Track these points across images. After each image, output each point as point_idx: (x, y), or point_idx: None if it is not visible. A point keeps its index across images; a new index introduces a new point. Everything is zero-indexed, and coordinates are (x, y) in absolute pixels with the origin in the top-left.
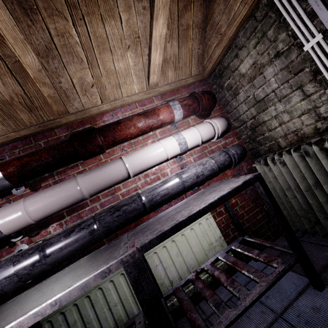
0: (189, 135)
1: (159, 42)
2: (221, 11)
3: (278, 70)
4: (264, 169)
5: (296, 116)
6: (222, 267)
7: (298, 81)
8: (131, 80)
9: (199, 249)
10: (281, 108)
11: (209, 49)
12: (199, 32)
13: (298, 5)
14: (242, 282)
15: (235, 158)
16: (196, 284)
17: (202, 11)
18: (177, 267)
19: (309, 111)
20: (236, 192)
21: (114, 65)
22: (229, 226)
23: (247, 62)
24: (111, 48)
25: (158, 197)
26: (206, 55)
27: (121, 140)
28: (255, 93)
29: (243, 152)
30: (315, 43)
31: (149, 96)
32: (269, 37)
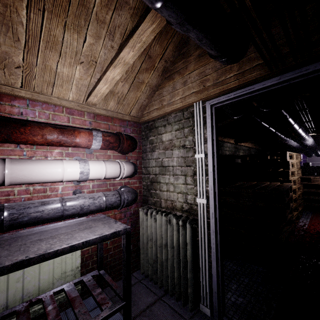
0: (96, 168)
1: (110, 80)
2: (169, 91)
3: (180, 156)
4: (144, 217)
5: (177, 192)
6: (63, 298)
7: (186, 171)
8: (69, 87)
9: (48, 277)
10: (172, 181)
11: (151, 107)
12: (150, 91)
13: (202, 129)
14: (74, 316)
15: (124, 203)
16: (19, 318)
17: (158, 79)
18: (9, 294)
19: (183, 193)
20: (102, 240)
21: (57, 66)
22: (93, 257)
23: (168, 135)
24: (61, 52)
25: (25, 218)
26: (148, 108)
27: (17, 142)
28: (164, 159)
29: (133, 200)
30: (201, 157)
31: (82, 109)
32: (185, 132)
